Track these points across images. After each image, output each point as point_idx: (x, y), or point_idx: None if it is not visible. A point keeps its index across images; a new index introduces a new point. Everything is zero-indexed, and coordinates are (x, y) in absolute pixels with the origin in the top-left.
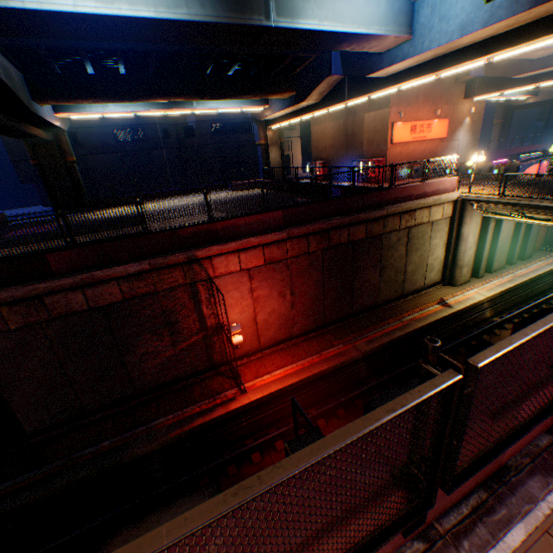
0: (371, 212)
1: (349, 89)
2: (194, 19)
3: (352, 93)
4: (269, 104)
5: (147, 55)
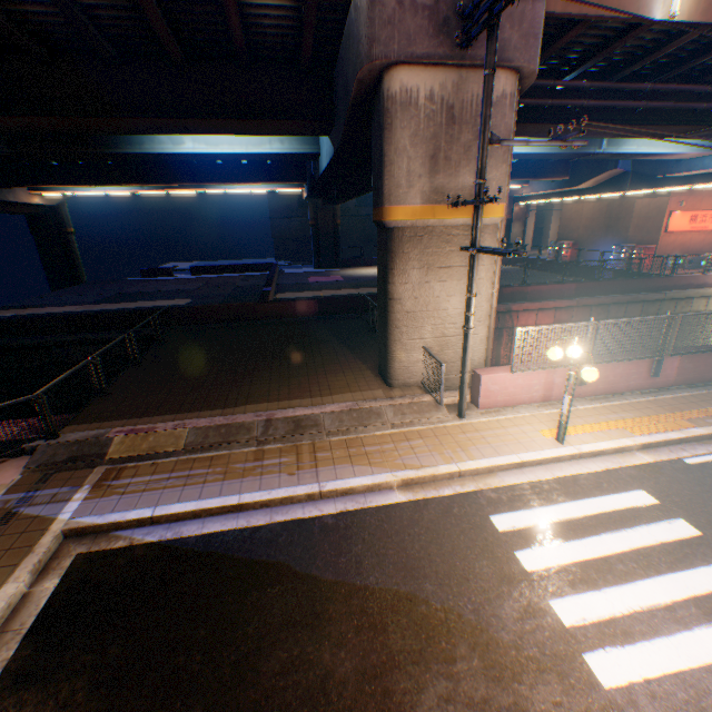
0: (649, 295)
1: (631, 181)
2: (552, 152)
3: (634, 185)
4: (528, 183)
5: None
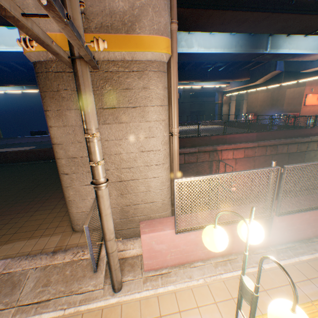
0: (302, 139)
1: (284, 77)
2: (236, 52)
3: (286, 79)
4: (229, 83)
5: (188, 63)
